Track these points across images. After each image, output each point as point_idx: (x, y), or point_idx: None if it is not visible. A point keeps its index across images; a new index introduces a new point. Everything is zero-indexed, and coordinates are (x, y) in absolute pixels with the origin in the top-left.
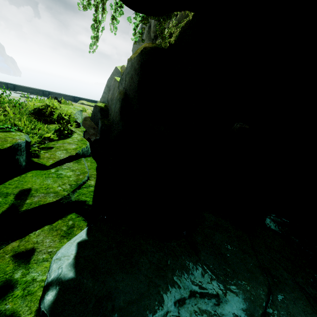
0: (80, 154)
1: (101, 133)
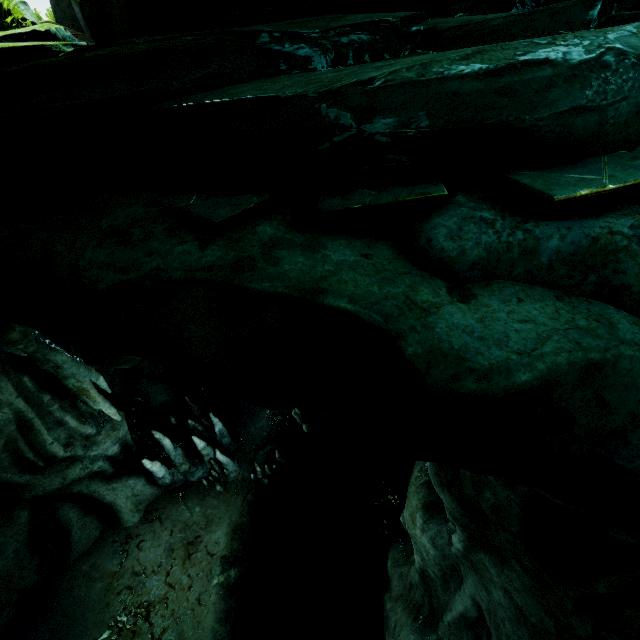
0: (57, 36)
1: (93, 33)
